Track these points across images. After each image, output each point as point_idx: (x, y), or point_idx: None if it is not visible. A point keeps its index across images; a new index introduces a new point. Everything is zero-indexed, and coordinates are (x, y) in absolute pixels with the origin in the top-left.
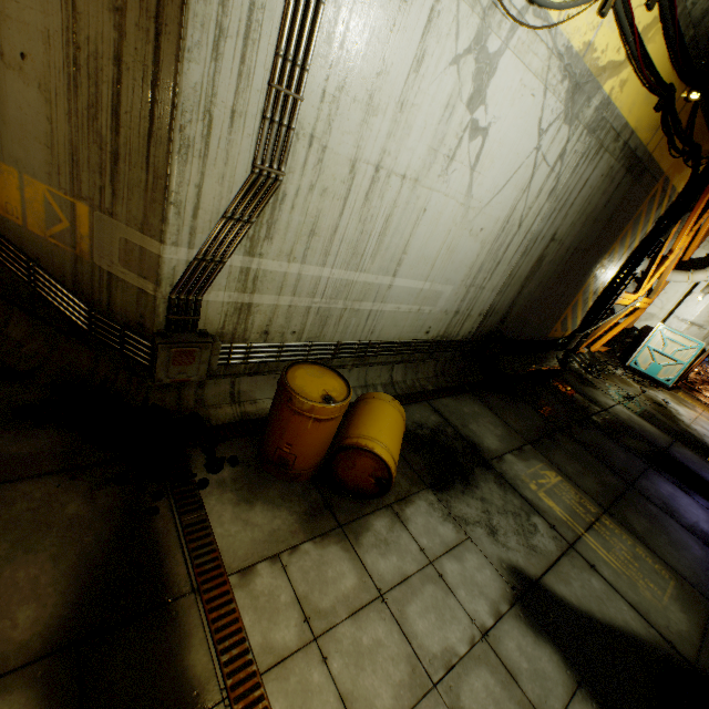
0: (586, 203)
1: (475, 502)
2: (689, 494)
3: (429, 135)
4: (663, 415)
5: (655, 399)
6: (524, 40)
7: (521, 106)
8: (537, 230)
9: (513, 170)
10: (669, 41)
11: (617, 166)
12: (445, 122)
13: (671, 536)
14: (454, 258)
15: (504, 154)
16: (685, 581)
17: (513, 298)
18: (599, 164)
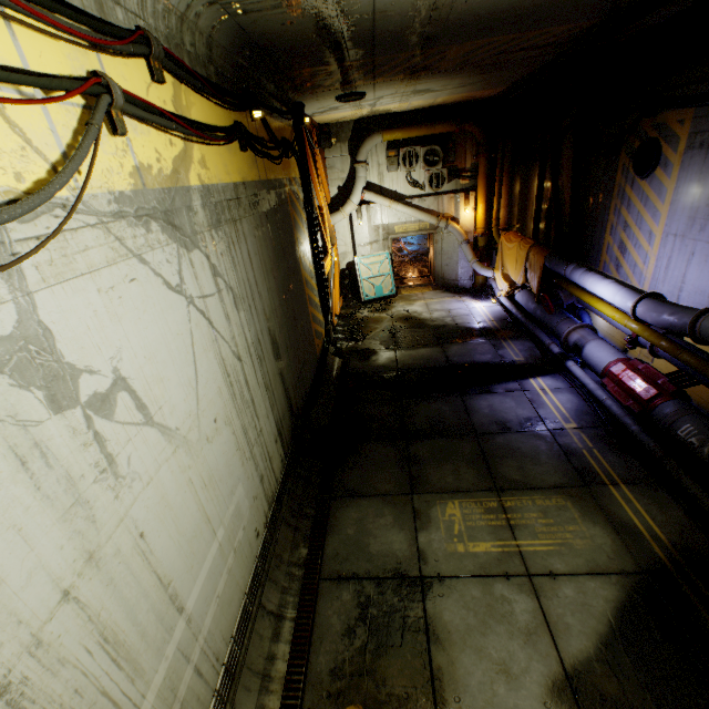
0: (263, 266)
1: (467, 656)
2: (492, 391)
3: (40, 517)
4: (418, 328)
5: (401, 315)
6: (48, 257)
7: (131, 305)
8: (254, 335)
9: (188, 347)
10: (205, 93)
11: (257, 216)
12: (47, 469)
13: (527, 453)
14: (218, 475)
15: (165, 355)
16: (567, 488)
17: (283, 389)
18: (246, 233)
